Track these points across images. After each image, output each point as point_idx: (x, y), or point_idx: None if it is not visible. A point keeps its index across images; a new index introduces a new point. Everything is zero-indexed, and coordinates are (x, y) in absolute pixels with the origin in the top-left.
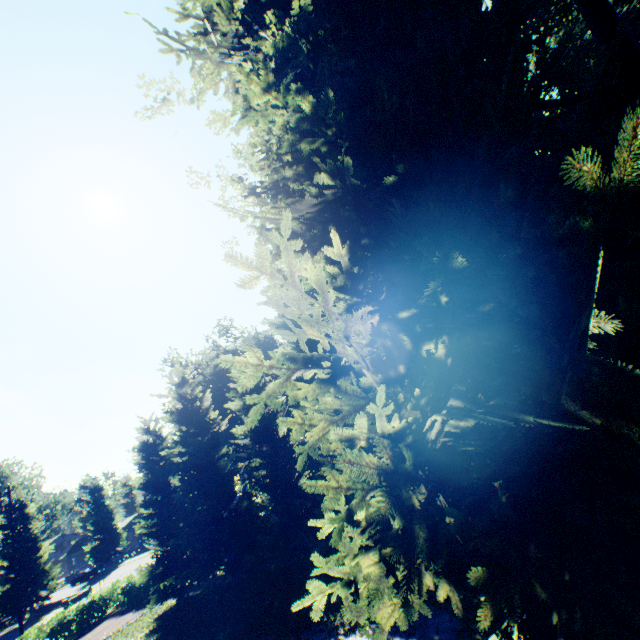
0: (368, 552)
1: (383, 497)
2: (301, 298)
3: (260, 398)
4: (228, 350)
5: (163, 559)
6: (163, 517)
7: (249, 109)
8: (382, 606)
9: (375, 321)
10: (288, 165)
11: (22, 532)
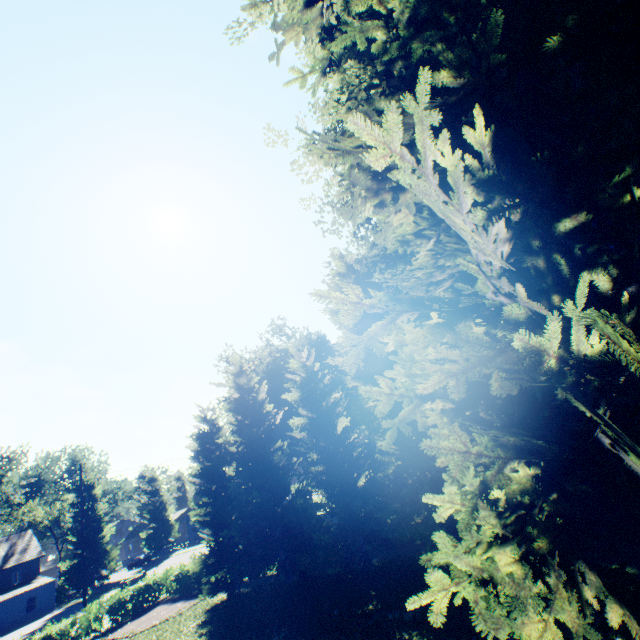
0: (504, 545)
1: None
2: (433, 194)
3: (360, 340)
4: (280, 349)
5: (216, 549)
6: (217, 506)
7: (330, 61)
8: (529, 621)
9: (505, 253)
10: (383, 94)
11: (89, 512)
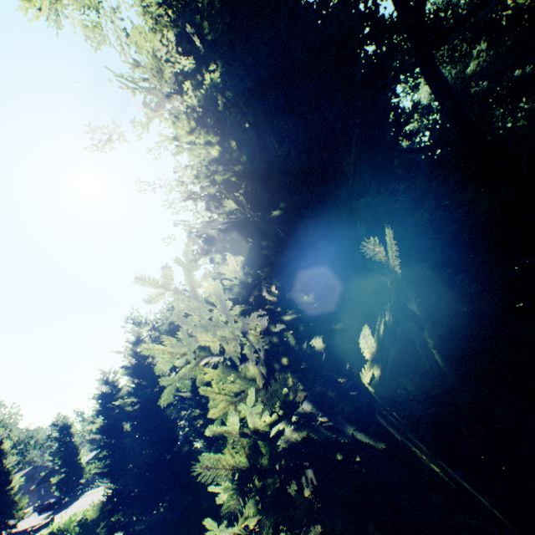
0: (257, 514)
1: (234, 493)
2: (201, 307)
3: (174, 380)
4: None
5: (113, 497)
6: (115, 459)
7: None
8: None
9: None
10: (212, 184)
11: None
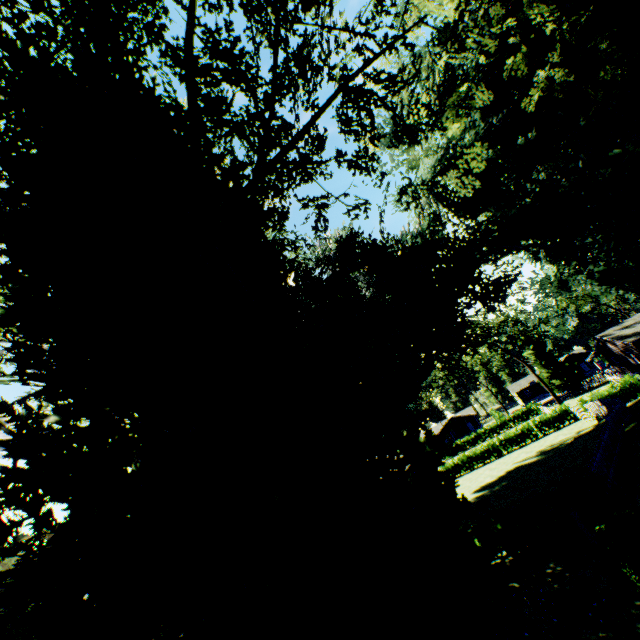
0: None
1: None
2: None
3: None
4: None
5: None
6: None
7: None
8: None
9: None
10: None
11: None
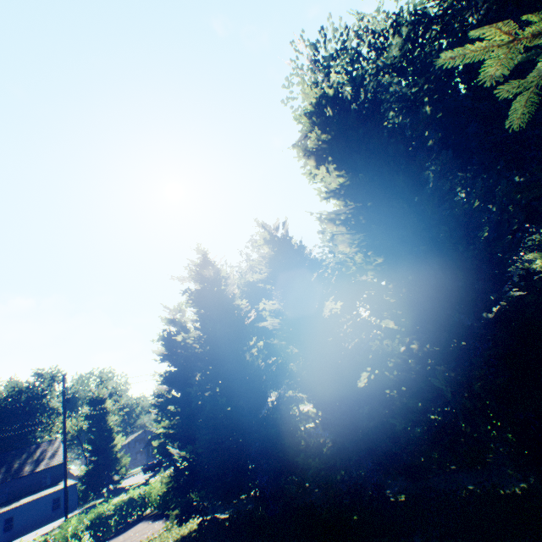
0: None
1: None
2: None
3: None
4: (261, 264)
5: (182, 469)
6: (184, 417)
7: None
8: None
9: None
10: None
11: (102, 423)
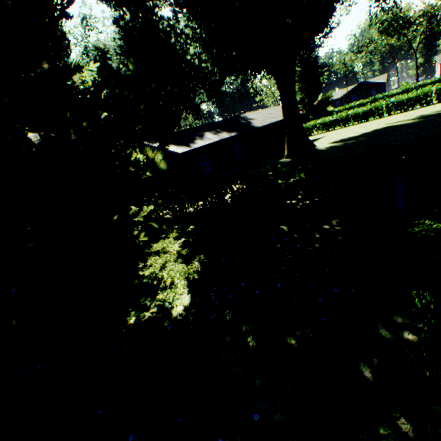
0: None
1: None
2: None
3: None
4: (98, 47)
5: None
6: None
7: None
8: None
9: None
10: None
11: None
